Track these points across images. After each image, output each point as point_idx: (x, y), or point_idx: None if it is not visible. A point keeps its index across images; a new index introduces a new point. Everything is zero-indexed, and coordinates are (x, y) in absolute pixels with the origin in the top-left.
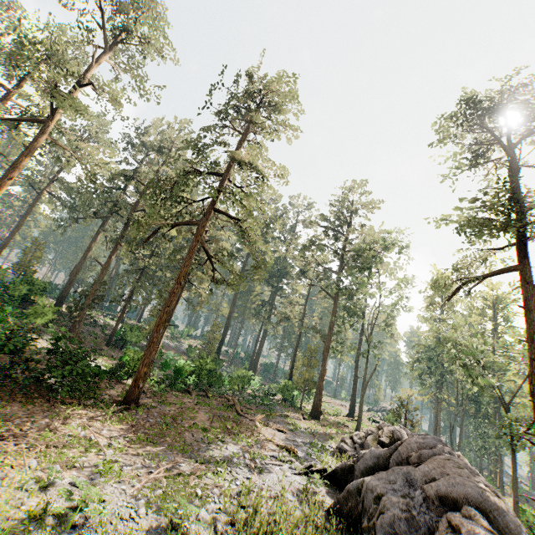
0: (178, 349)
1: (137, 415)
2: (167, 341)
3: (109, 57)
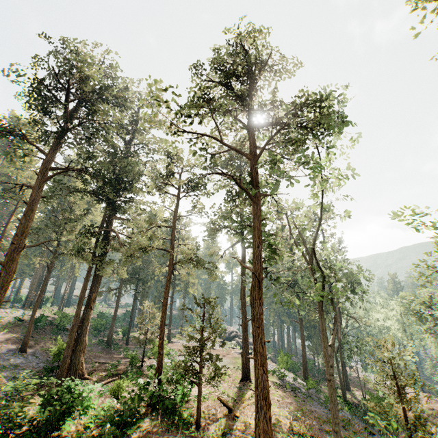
0: None
1: None
2: None
3: None
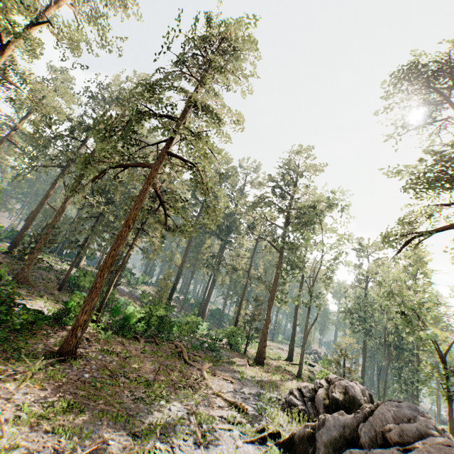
0: (132, 294)
1: (71, 369)
2: (122, 287)
3: (71, 4)
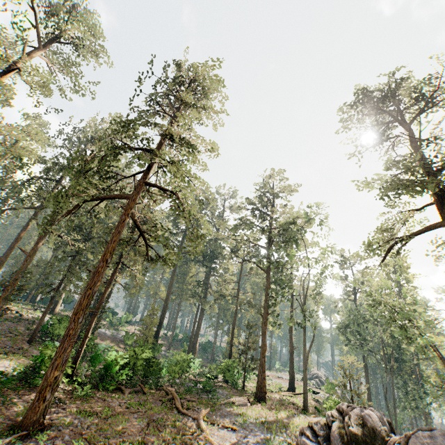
0: (115, 337)
1: None
2: (104, 330)
3: (45, 56)
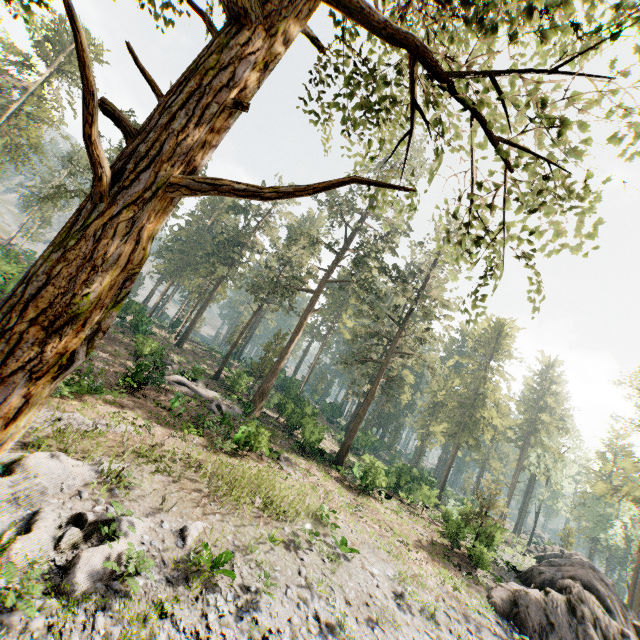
0: None
1: None
2: None
3: None
